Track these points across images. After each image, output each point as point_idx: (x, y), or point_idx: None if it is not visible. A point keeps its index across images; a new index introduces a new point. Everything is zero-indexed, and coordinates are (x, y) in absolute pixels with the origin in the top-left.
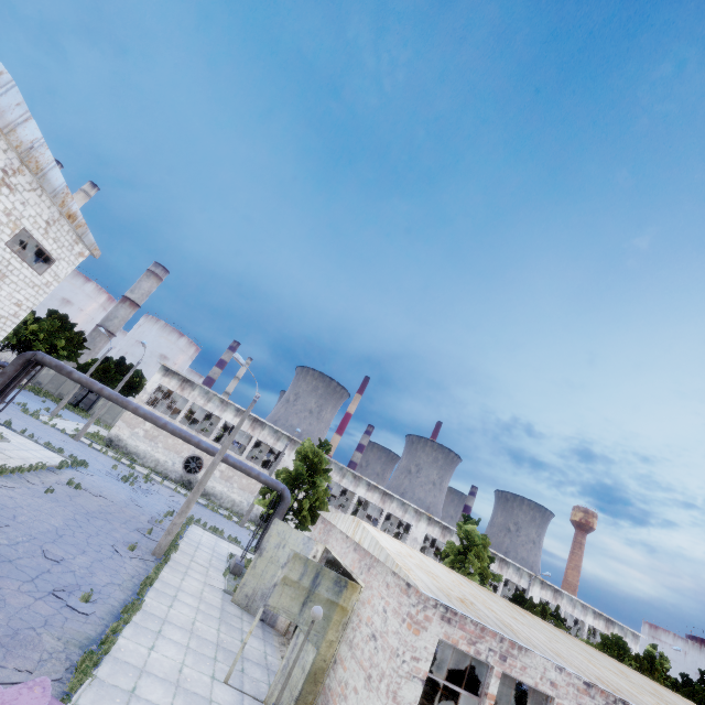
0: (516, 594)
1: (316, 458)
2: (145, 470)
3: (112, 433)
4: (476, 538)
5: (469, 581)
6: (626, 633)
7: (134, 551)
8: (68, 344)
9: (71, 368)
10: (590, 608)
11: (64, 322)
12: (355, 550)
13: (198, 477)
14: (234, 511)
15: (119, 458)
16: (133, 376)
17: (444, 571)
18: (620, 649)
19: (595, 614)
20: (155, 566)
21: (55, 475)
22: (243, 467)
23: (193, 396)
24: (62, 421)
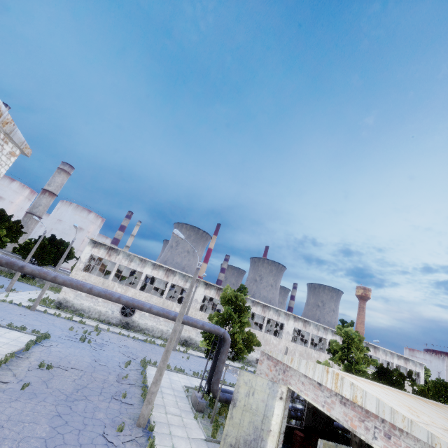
0: (379, 367)
1: (238, 300)
2: (92, 321)
3: (60, 297)
4: (353, 335)
5: (424, 401)
6: (416, 364)
7: (122, 430)
8: (9, 231)
9: (21, 263)
10: (395, 354)
11: (2, 215)
12: (343, 403)
13: (133, 318)
14: (163, 338)
15: (71, 318)
16: (64, 247)
17: (421, 406)
18: (442, 387)
19: (398, 356)
20: (149, 445)
21: (25, 359)
22: (190, 322)
23: (118, 259)
24: (16, 294)
